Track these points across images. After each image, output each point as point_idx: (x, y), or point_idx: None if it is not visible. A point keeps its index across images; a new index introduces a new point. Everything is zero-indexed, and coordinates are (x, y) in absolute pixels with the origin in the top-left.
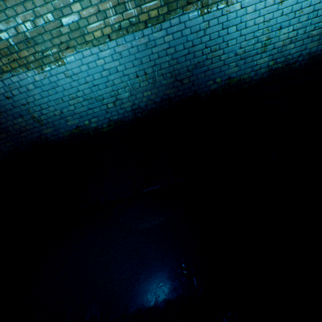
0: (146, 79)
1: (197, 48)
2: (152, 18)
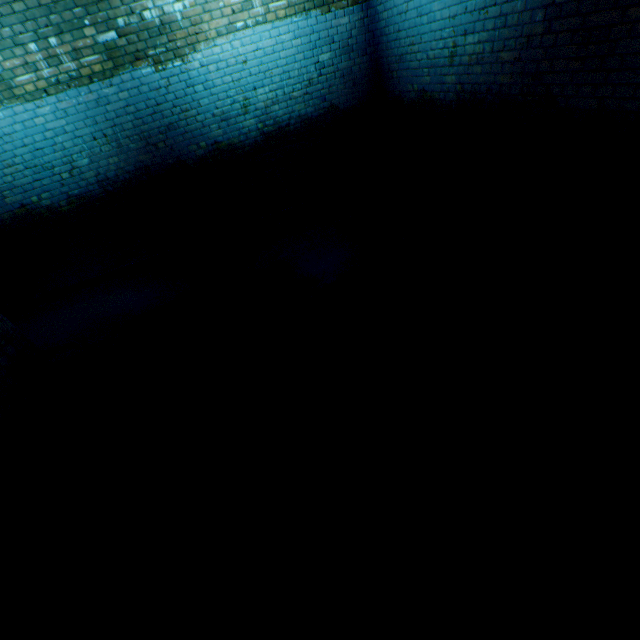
0: (108, 142)
1: (164, 107)
2: (98, 74)
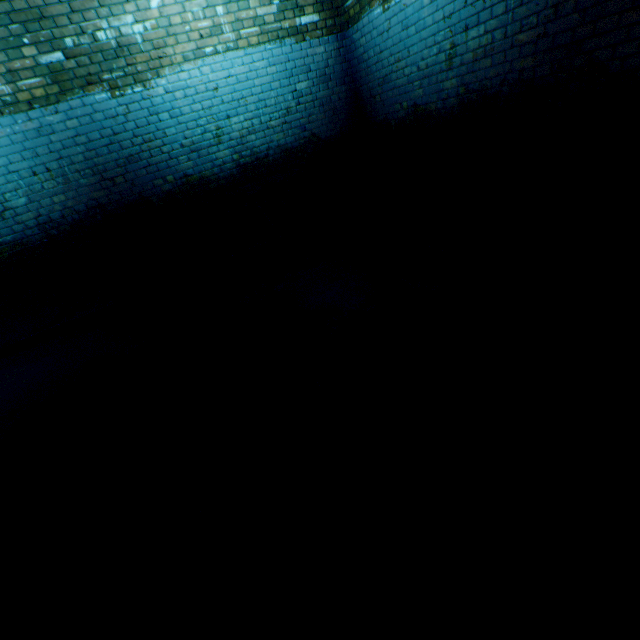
0: (52, 177)
1: (122, 137)
2: (40, 99)
